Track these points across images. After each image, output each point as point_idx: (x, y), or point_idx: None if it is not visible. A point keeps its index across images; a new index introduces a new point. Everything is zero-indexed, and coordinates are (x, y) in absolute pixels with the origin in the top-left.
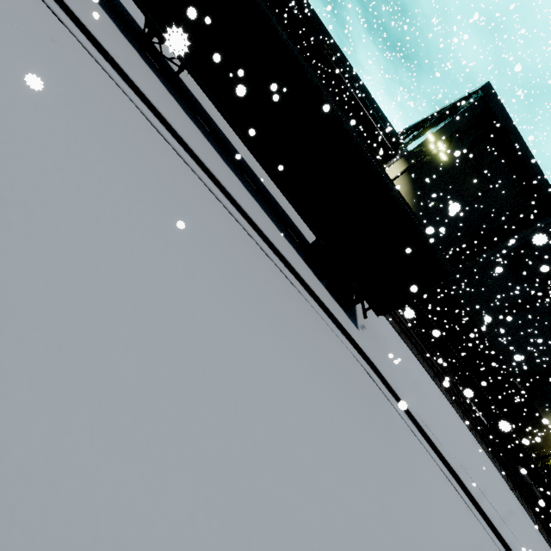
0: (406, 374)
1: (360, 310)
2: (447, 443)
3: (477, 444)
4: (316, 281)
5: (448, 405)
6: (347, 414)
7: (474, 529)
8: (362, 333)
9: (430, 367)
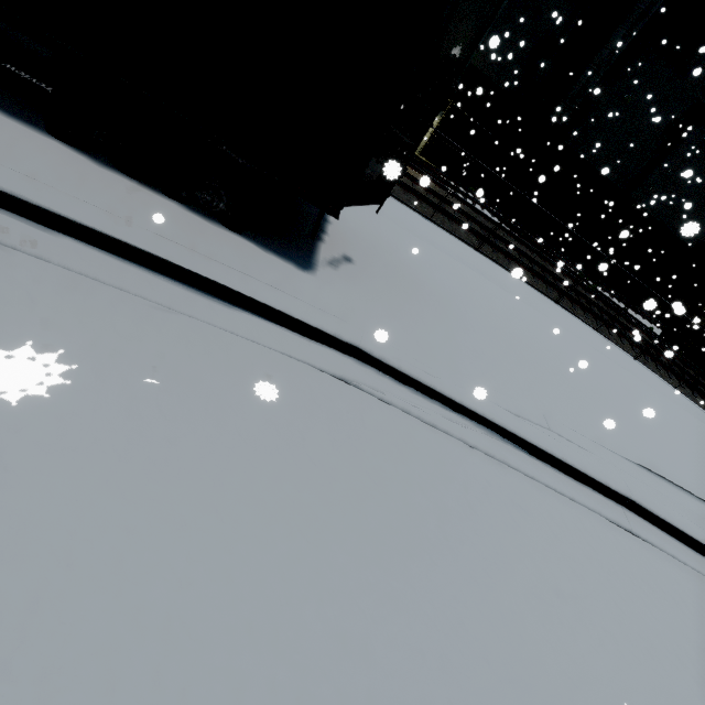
0: (486, 322)
1: (345, 227)
2: (597, 431)
3: (651, 376)
4: (102, 180)
5: (591, 336)
6: (52, 704)
7: (692, 615)
8: (330, 278)
9: (550, 284)
